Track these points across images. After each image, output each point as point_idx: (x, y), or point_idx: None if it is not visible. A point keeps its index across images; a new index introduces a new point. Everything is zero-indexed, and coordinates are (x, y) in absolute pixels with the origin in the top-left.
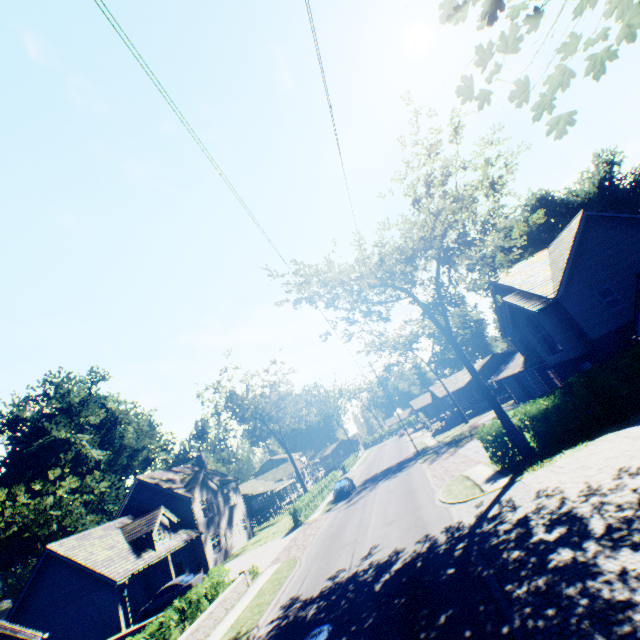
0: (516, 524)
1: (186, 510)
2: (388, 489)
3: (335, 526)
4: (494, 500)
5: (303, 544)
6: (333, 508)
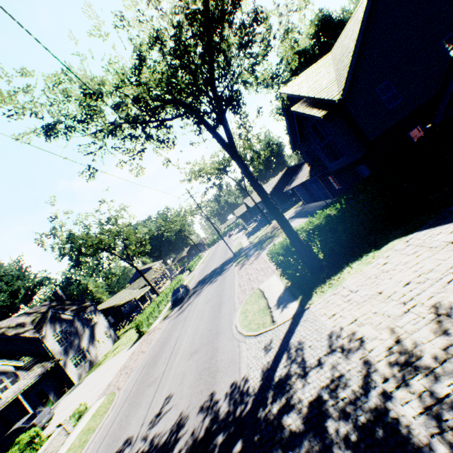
0: (308, 422)
1: (39, 347)
2: (207, 297)
3: (159, 344)
4: (283, 344)
5: (131, 367)
6: (169, 315)
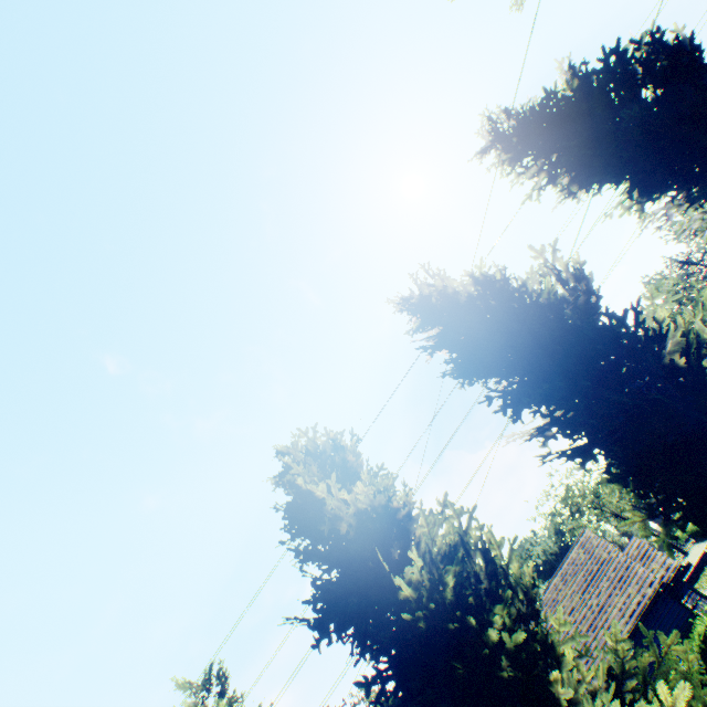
0: None
1: None
2: None
3: None
4: None
5: None
6: None
